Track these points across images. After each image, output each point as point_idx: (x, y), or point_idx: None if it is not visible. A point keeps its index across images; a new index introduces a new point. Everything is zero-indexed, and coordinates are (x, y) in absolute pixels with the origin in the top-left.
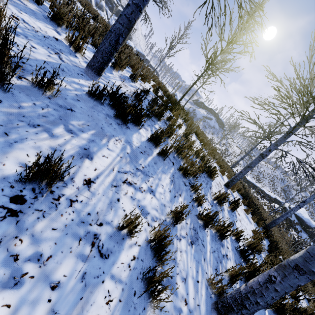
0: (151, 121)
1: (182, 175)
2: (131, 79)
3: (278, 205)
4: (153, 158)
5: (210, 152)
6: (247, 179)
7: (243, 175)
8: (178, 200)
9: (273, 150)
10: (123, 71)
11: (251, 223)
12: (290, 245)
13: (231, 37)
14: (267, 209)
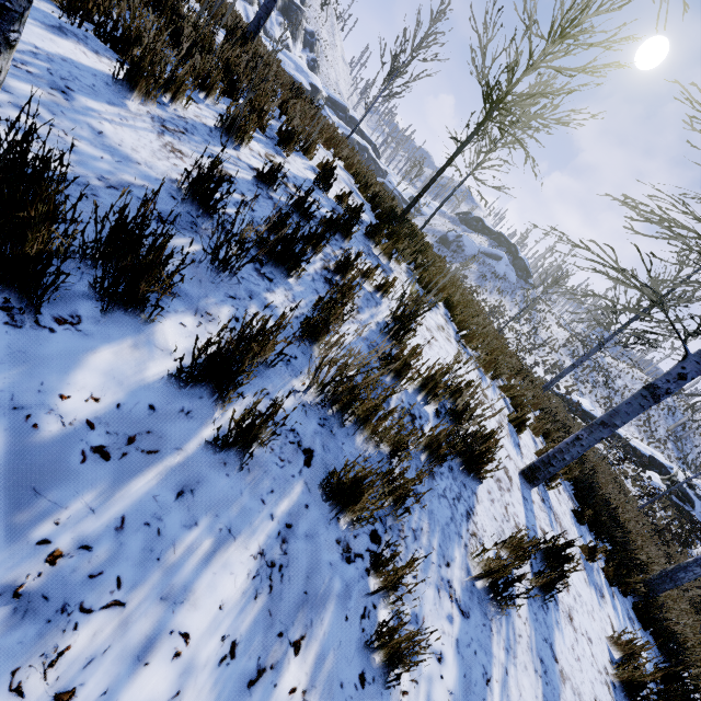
0: (255, 280)
1: (340, 512)
2: (222, 136)
3: (659, 474)
4: (186, 461)
5: (484, 360)
6: (583, 408)
7: (584, 450)
8: (277, 692)
9: (695, 376)
10: (203, 110)
11: (604, 597)
12: (697, 604)
13: (562, 19)
14: (634, 491)
